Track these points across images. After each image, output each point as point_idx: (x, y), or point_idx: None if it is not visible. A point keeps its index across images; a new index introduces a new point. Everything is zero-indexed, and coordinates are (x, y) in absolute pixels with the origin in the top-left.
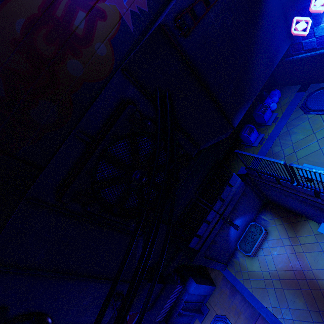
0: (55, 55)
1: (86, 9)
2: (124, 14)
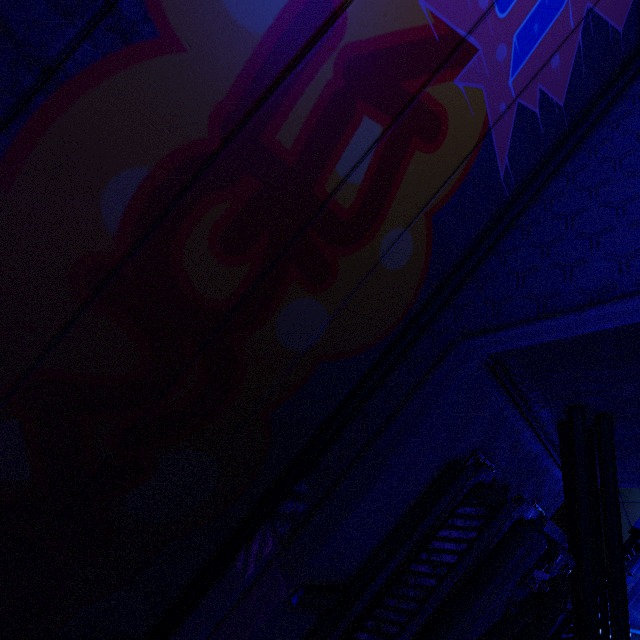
0: (243, 296)
1: (387, 109)
2: (497, 121)
